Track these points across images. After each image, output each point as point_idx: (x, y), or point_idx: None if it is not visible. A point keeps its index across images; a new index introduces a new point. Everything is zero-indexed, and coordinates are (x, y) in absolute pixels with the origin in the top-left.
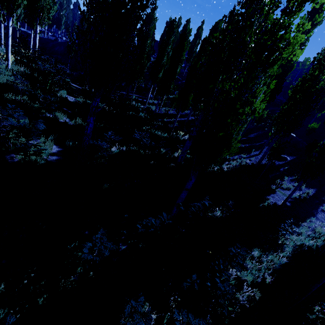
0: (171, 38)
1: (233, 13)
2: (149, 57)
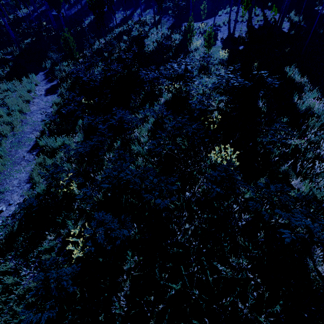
0: None
1: None
2: None
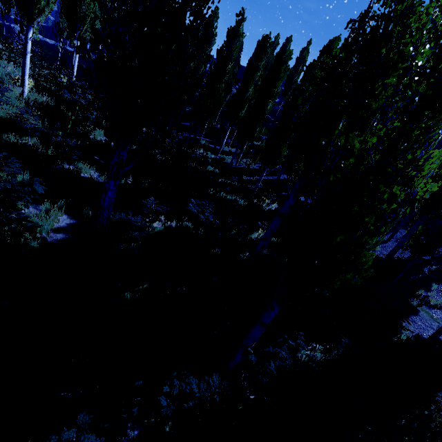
0: (261, 62)
1: (367, 14)
2: (229, 87)
